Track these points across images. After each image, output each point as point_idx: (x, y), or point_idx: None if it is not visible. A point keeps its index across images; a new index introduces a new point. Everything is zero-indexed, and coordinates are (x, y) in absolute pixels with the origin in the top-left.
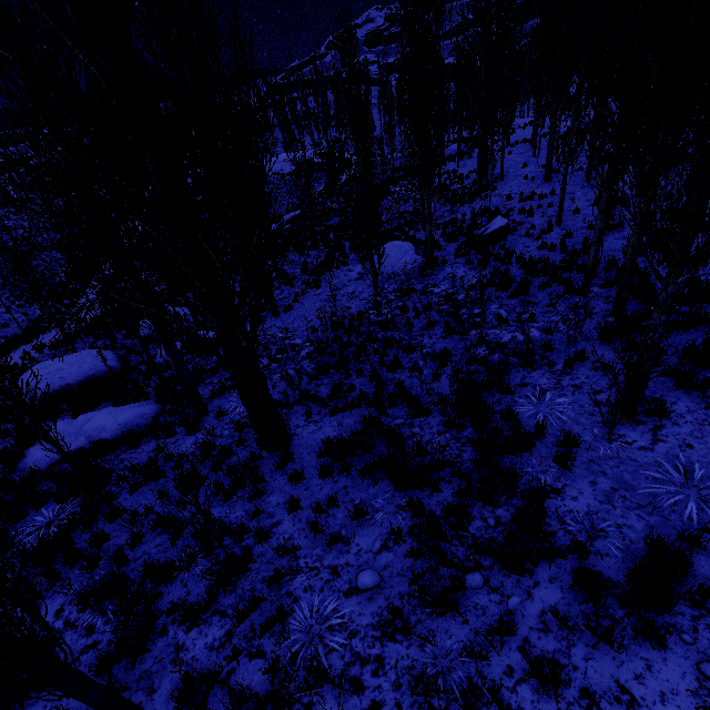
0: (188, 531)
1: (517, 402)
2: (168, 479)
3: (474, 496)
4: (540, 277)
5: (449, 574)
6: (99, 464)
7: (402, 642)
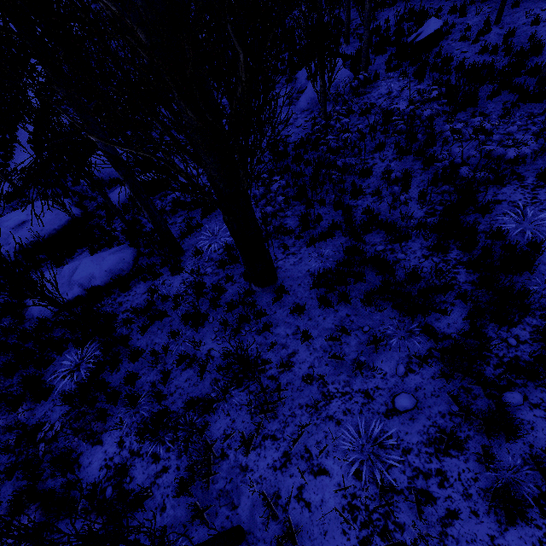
0: (210, 366)
1: (496, 220)
2: (171, 319)
3: (483, 317)
4: (485, 86)
5: (484, 392)
6: (101, 310)
7: (458, 457)
